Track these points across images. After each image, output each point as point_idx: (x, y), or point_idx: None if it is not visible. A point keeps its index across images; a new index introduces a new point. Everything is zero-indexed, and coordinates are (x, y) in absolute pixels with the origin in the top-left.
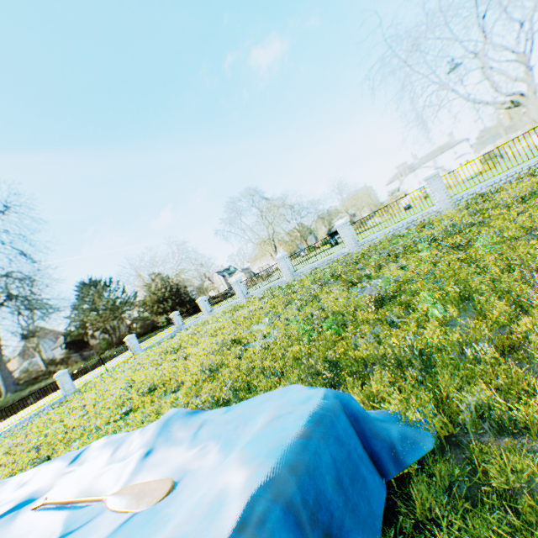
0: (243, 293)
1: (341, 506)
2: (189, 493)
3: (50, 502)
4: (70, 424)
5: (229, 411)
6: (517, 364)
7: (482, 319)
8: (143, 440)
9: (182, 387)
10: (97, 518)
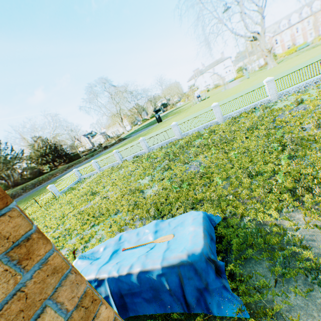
0: (120, 158)
1: (210, 230)
2: (181, 234)
3: (129, 247)
4: (52, 236)
5: (176, 219)
6: (237, 199)
7: (231, 187)
8: (150, 229)
9: (120, 212)
10: (156, 244)
